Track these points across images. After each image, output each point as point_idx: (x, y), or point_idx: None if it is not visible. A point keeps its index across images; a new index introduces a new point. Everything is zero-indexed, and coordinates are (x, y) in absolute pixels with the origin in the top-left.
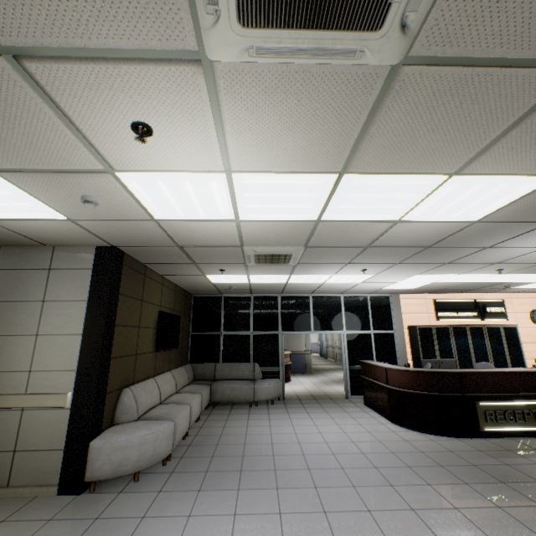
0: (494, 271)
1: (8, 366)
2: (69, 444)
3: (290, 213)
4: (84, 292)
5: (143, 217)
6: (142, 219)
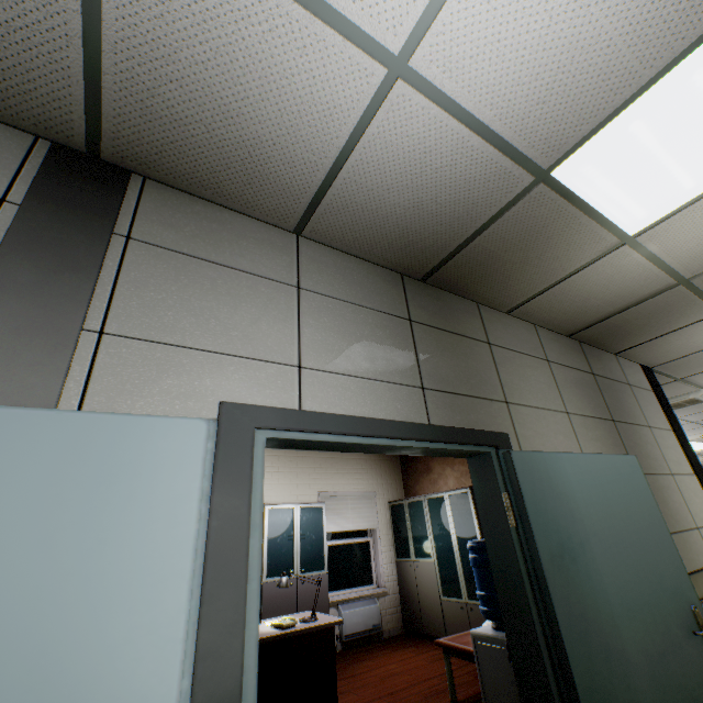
0: (694, 437)
1: (680, 522)
2: None
3: None
4: (664, 419)
5: None
6: None
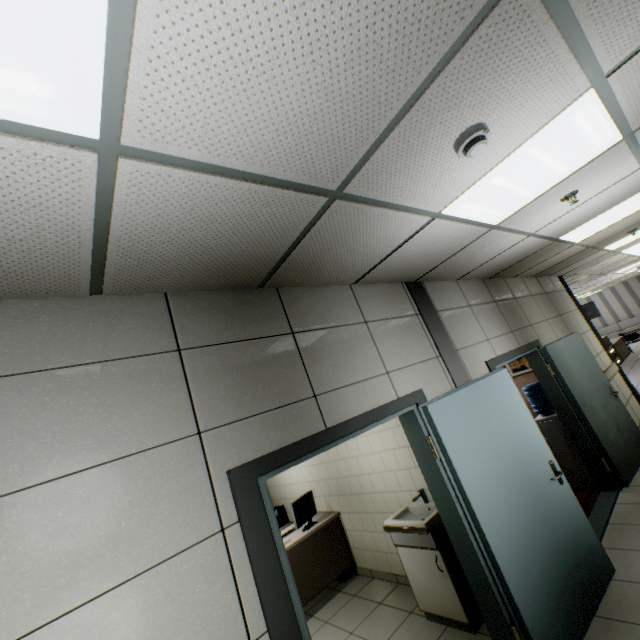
0: None
1: (592, 354)
2: (631, 389)
3: (638, 250)
4: (573, 304)
5: (622, 250)
6: (616, 252)
